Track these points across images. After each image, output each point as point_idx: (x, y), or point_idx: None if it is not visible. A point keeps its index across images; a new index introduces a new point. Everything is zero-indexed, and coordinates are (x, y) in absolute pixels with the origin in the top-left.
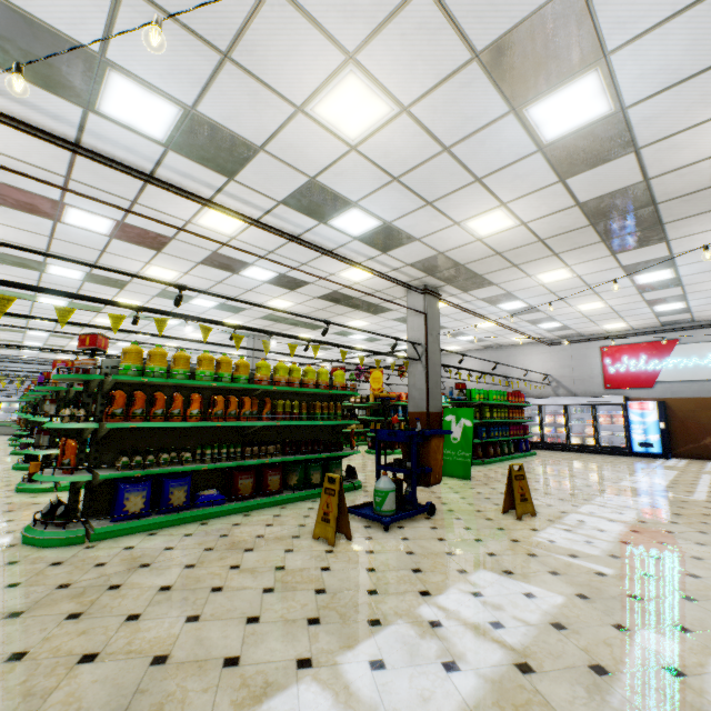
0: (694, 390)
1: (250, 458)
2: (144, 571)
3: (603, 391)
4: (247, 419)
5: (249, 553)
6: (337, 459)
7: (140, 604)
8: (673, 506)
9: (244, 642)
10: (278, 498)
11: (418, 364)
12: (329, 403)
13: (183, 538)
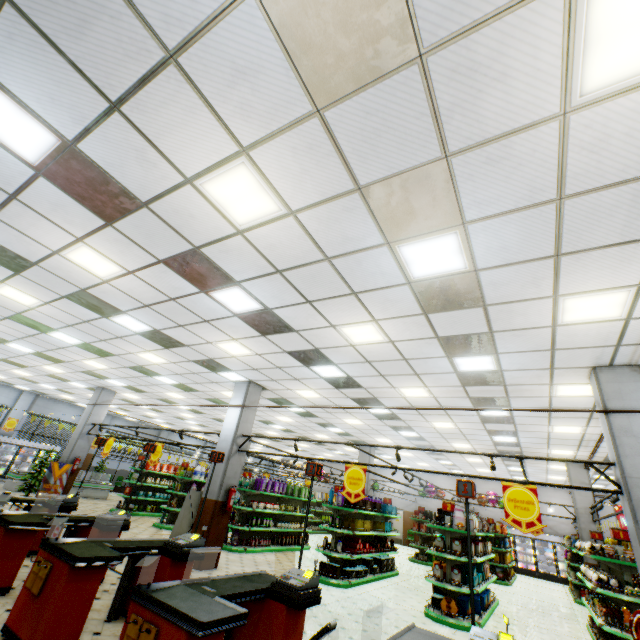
0: None
1: None
2: None
3: None
4: None
5: None
6: None
7: None
8: None
9: None
10: None
11: (591, 524)
12: None
13: None
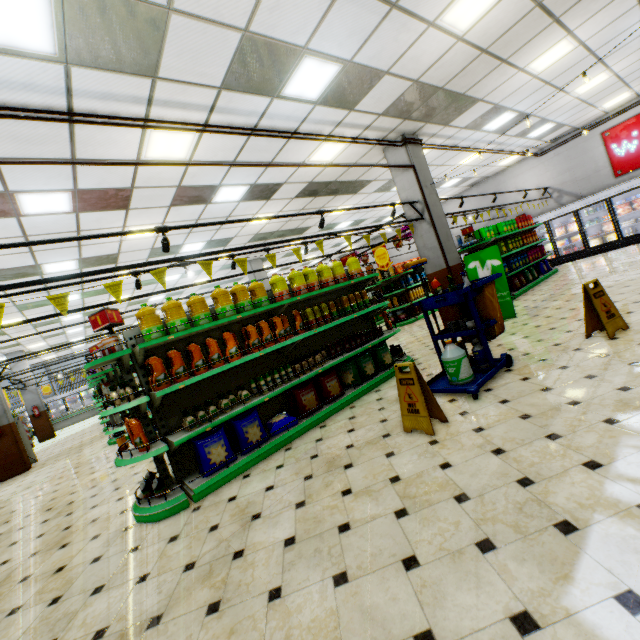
0: None
1: (302, 373)
2: (259, 524)
3: (614, 181)
4: (284, 339)
5: (351, 471)
6: (381, 344)
7: (274, 573)
8: None
9: (422, 603)
10: (343, 400)
11: (422, 224)
12: (354, 294)
13: (277, 471)
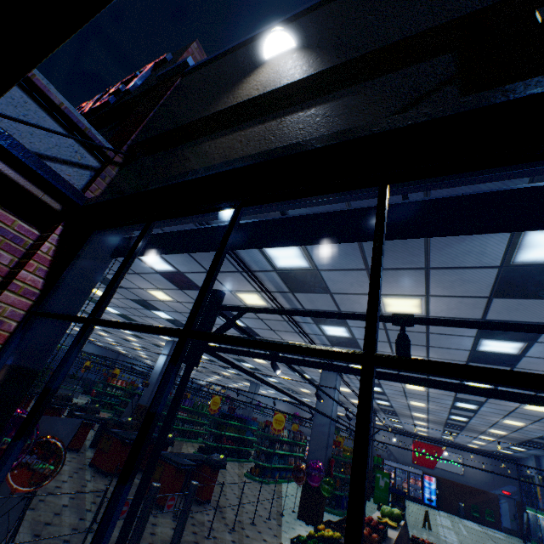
0: (450, 476)
1: None
2: None
3: (412, 464)
4: None
5: None
6: None
7: None
8: (461, 535)
9: None
10: None
11: None
12: None
13: None
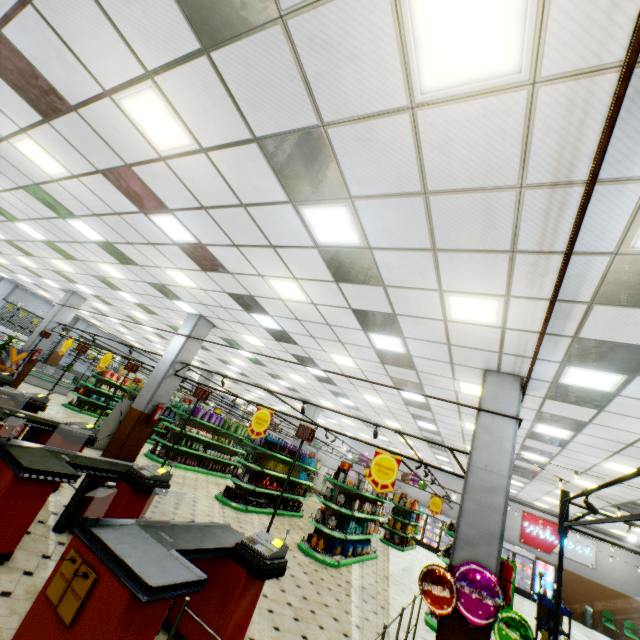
0: (574, 567)
1: None
2: None
3: (518, 542)
4: None
5: None
6: None
7: None
8: None
9: None
10: None
11: None
12: None
13: None
